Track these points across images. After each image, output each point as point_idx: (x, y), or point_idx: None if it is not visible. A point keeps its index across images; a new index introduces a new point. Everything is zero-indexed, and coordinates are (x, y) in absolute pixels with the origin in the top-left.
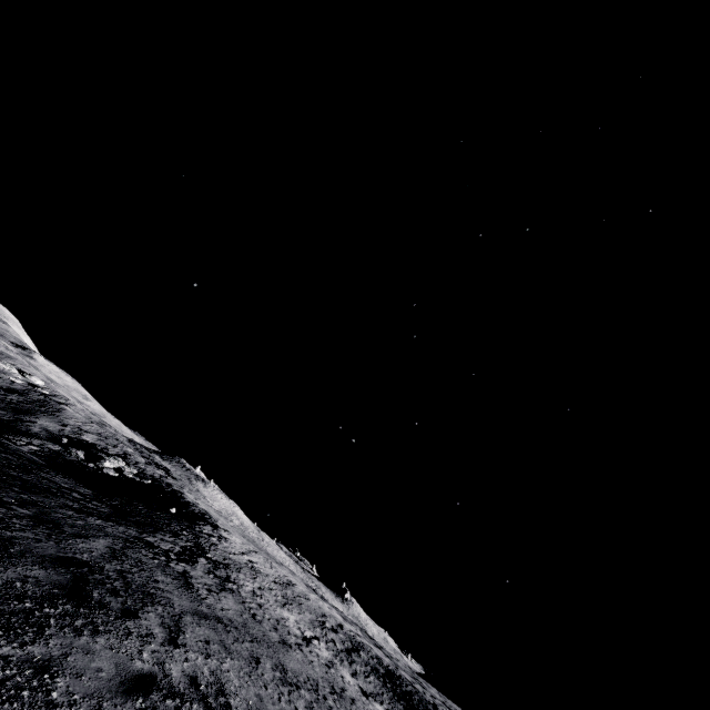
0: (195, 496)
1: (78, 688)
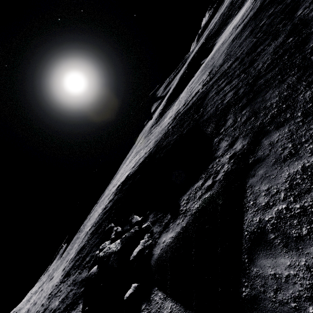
0: None
1: None
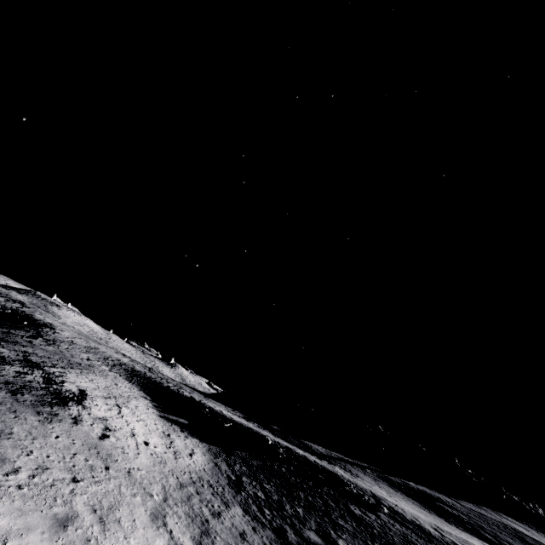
0: (45, 316)
1: (0, 346)
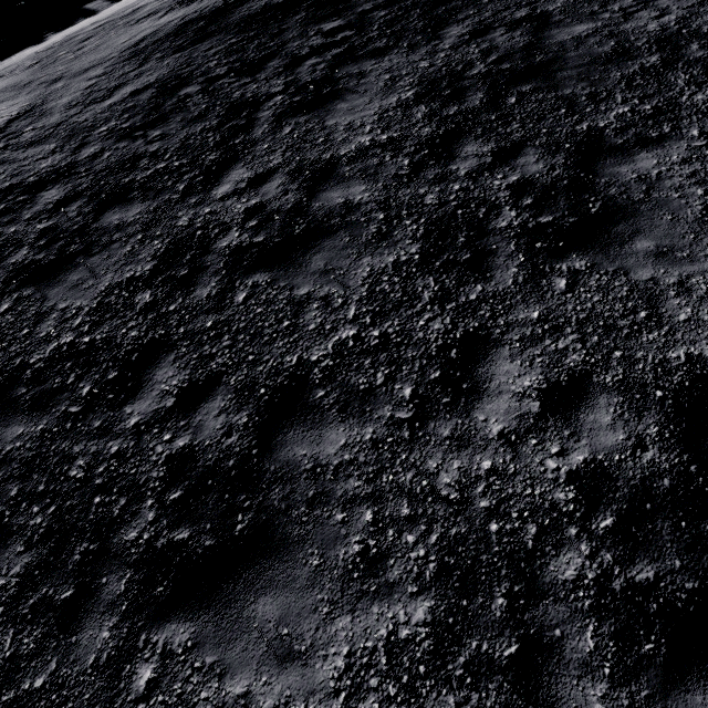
0: None
1: None
